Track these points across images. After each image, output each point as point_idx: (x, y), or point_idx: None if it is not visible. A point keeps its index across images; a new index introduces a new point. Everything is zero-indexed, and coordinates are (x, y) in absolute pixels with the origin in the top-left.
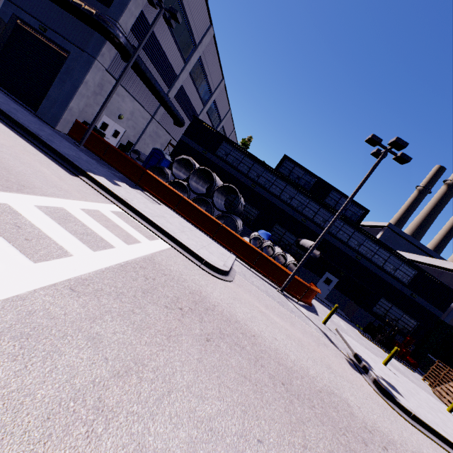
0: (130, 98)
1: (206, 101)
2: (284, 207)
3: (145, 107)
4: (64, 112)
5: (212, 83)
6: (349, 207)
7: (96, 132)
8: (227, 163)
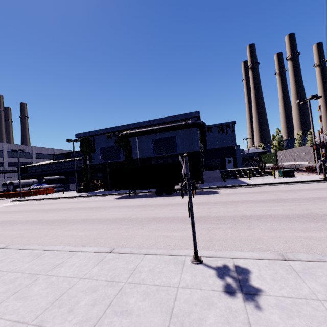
0: None
1: (32, 156)
2: (53, 171)
3: None
4: None
5: (27, 151)
6: (79, 154)
7: None
8: (32, 172)
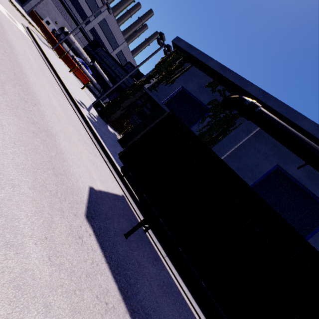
0: (62, 17)
1: (115, 49)
2: (110, 72)
3: (71, 27)
4: (28, 3)
5: (118, 40)
6: None
7: (38, 15)
8: (97, 54)
